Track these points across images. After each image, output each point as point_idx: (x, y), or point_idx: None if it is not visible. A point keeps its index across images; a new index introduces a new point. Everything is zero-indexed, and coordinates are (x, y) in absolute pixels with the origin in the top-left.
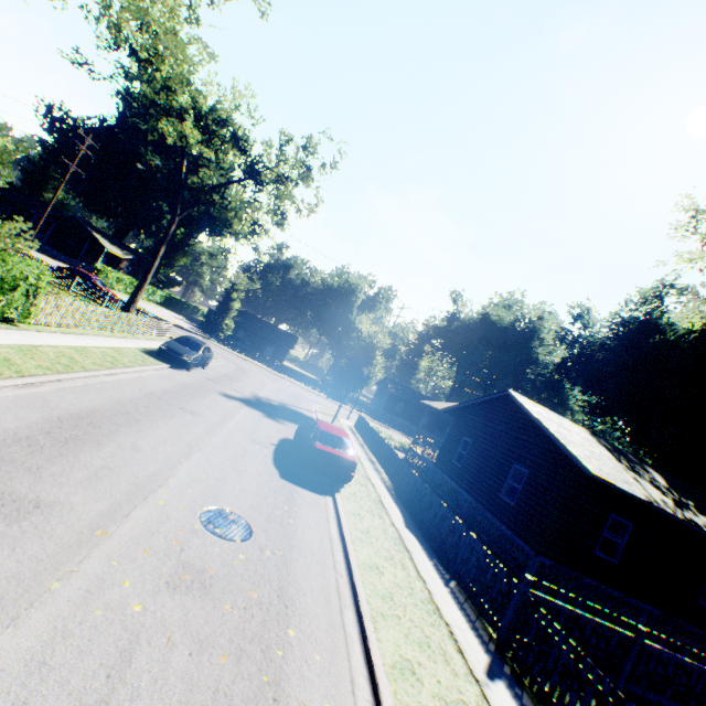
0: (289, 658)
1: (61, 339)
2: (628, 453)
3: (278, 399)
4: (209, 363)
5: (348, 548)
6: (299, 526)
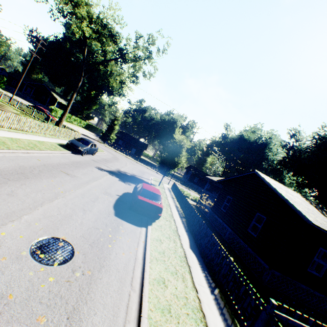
0: None
1: (5, 133)
2: (325, 210)
3: (131, 172)
4: (95, 153)
5: (145, 267)
6: (114, 250)
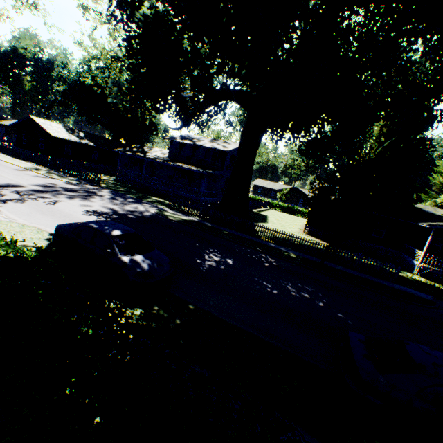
0: (0, 163)
1: None
2: (77, 130)
3: None
4: None
5: (0, 159)
6: None
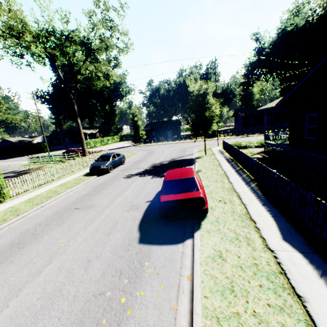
0: None
1: (25, 197)
2: None
3: (169, 159)
4: (124, 161)
5: None
6: None
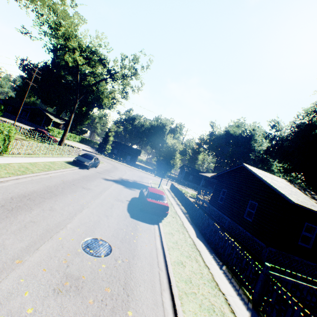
0: None
1: (23, 159)
2: (308, 190)
3: (132, 179)
4: (98, 165)
5: (165, 253)
6: (139, 243)
